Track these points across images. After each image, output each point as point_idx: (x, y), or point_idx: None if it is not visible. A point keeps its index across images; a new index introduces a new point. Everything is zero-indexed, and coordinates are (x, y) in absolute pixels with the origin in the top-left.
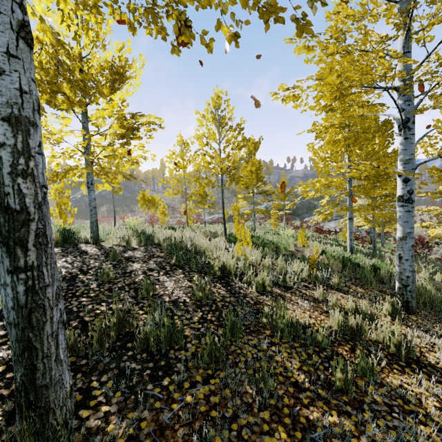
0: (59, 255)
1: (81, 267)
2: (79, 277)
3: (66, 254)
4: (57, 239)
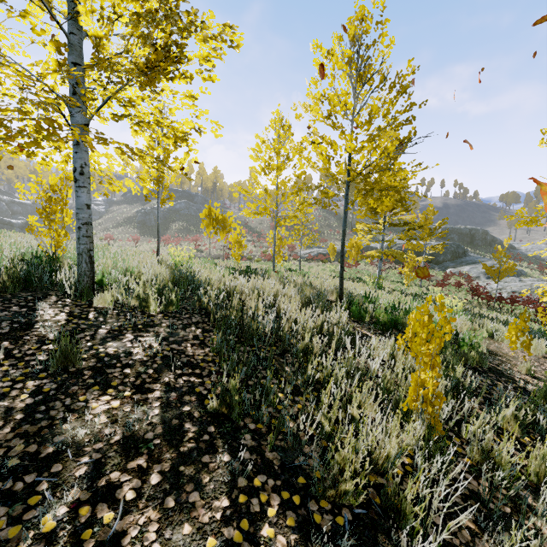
0: None
1: None
2: None
3: None
4: (5, 282)
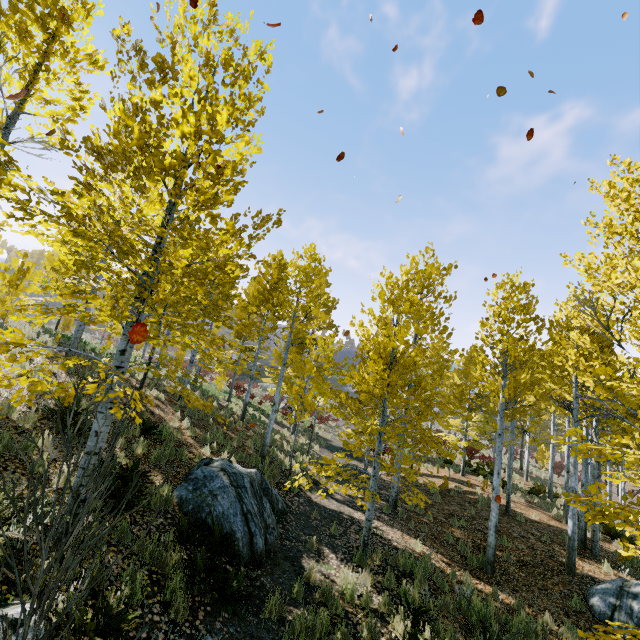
0: None
1: None
2: None
3: None
4: None
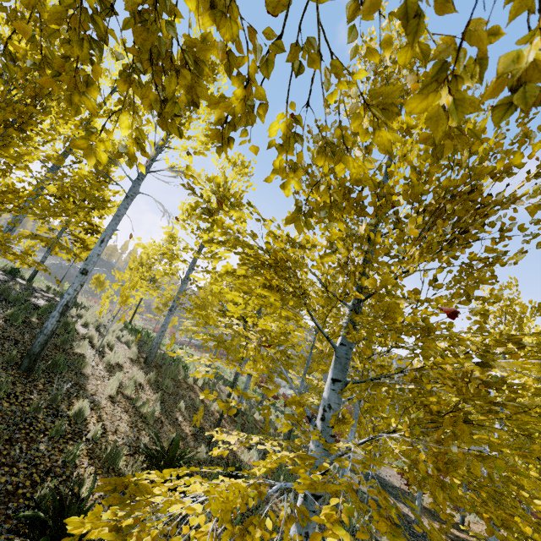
0: (1, 274)
1: (7, 281)
2: (3, 281)
3: (5, 275)
4: (7, 269)
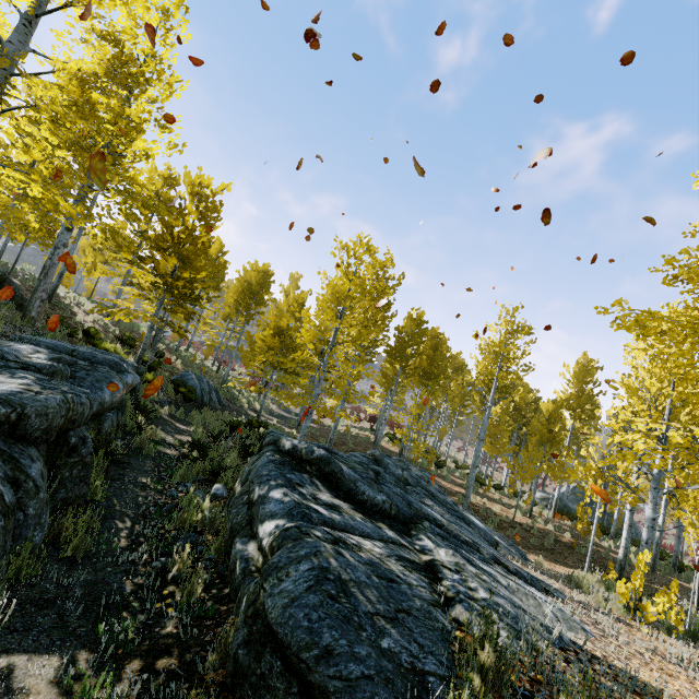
0: None
1: None
2: None
3: None
4: None
